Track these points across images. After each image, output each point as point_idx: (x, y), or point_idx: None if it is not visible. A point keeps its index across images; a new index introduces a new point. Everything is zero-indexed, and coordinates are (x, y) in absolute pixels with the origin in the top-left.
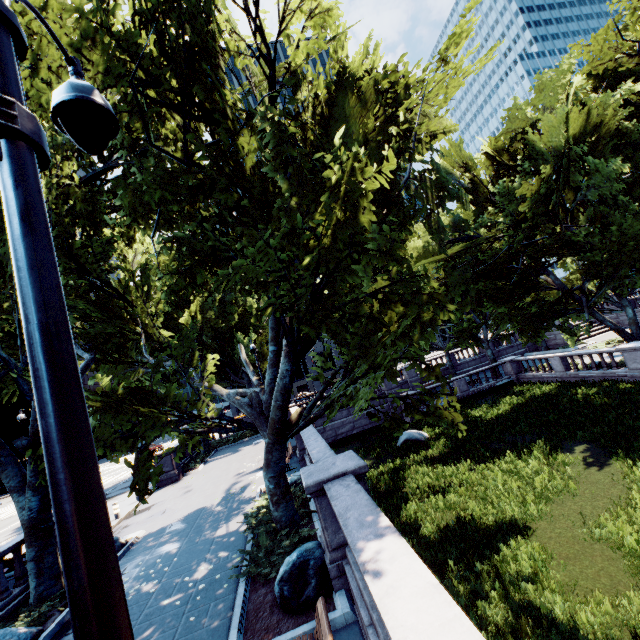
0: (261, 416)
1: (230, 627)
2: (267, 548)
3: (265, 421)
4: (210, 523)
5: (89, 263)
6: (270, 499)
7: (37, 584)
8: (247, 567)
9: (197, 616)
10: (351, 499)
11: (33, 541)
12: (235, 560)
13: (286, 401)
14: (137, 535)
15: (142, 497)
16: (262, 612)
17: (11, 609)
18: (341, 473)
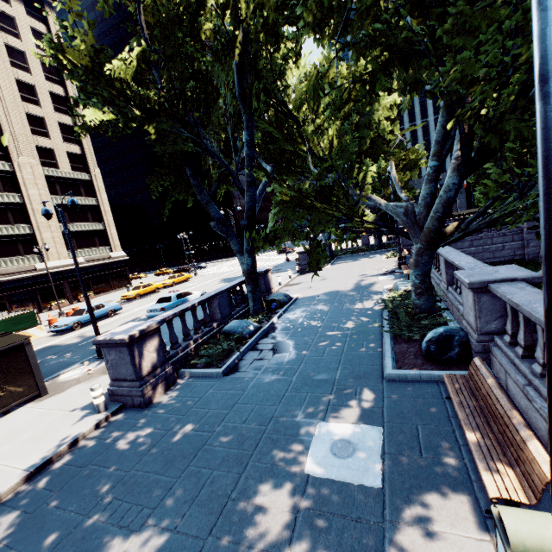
0: (415, 225)
1: (383, 356)
2: (406, 322)
3: (418, 230)
4: (348, 300)
5: (269, 84)
6: (413, 290)
7: (253, 305)
8: (393, 328)
9: (355, 345)
10: (531, 297)
11: (250, 282)
12: (375, 324)
13: (446, 213)
14: (297, 296)
15: (316, 270)
16: (407, 356)
17: (243, 313)
18: (510, 278)
